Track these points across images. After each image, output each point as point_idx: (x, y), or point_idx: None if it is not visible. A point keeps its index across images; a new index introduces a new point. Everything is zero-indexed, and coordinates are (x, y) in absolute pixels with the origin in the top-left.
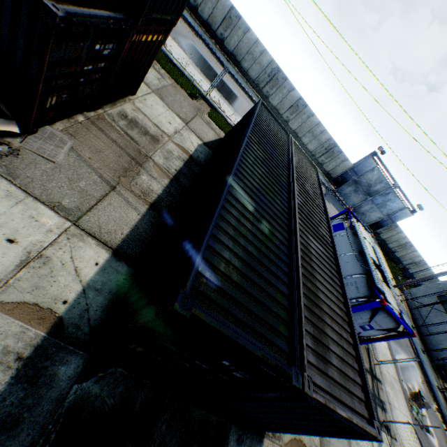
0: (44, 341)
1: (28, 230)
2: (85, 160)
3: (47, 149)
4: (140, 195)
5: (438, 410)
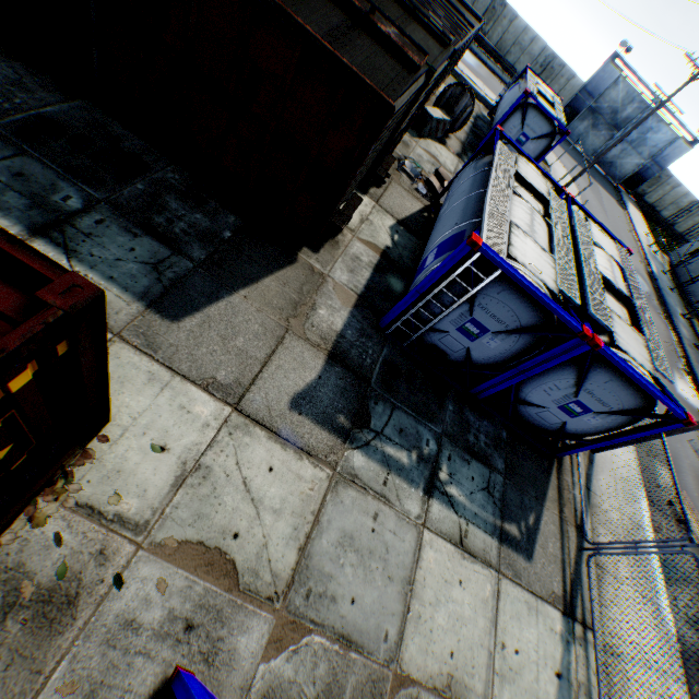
0: None
1: None
2: None
3: None
4: None
5: (668, 320)
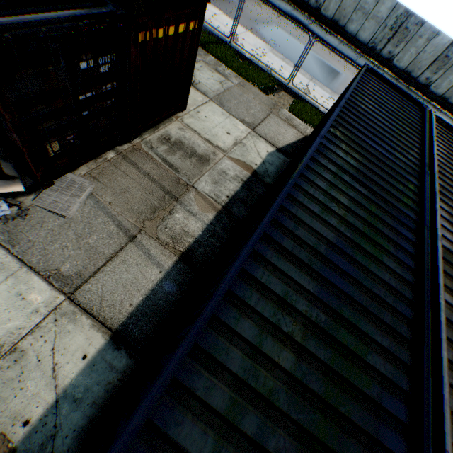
0: None
1: (10, 312)
2: (103, 206)
3: (60, 201)
4: (168, 243)
5: None
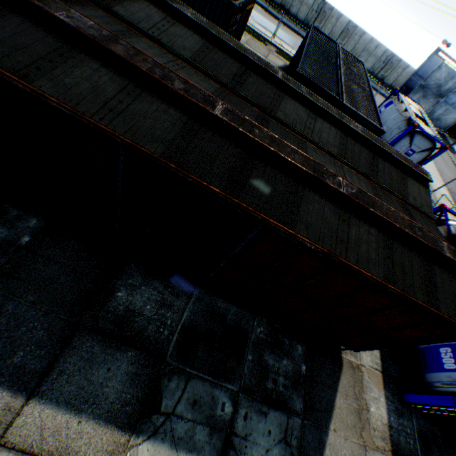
0: None
1: None
2: None
3: None
4: None
5: None
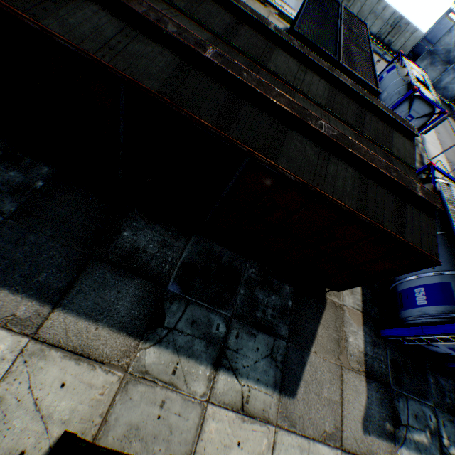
0: None
1: None
2: None
3: None
4: None
5: None
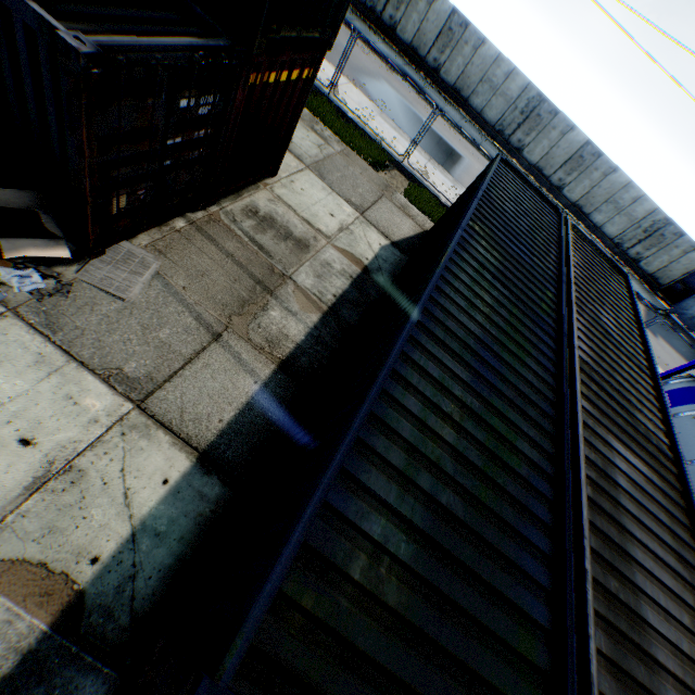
0: (42, 641)
1: (59, 420)
2: (176, 291)
3: (116, 278)
4: (263, 347)
5: None
